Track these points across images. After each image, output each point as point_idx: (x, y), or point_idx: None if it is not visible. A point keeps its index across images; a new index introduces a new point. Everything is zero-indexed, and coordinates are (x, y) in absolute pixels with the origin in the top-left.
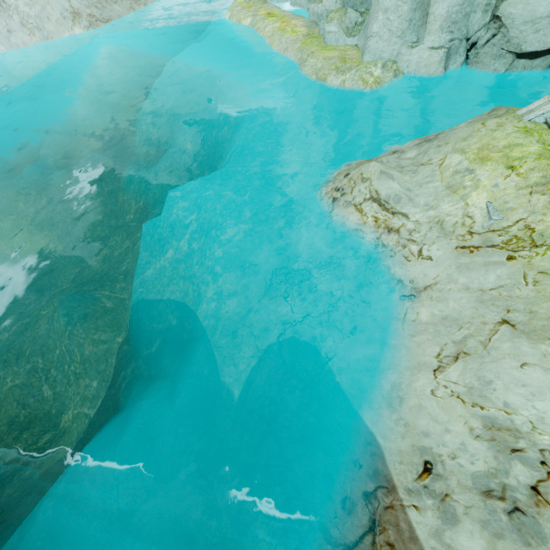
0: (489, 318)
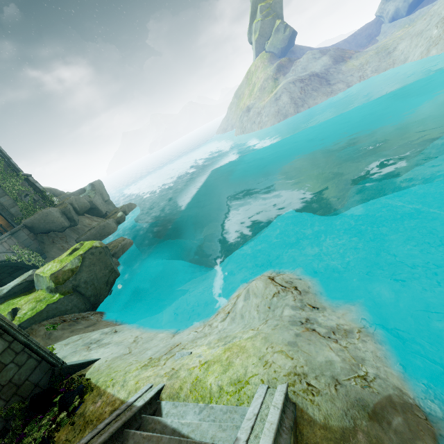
0: (136, 350)
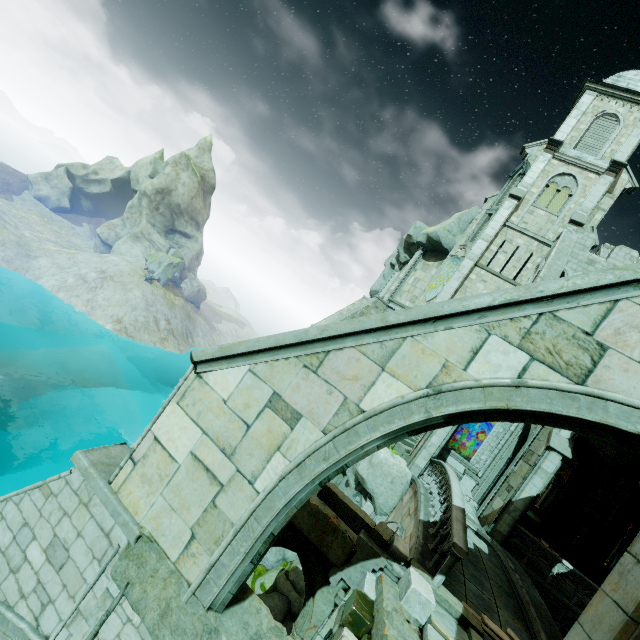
0: None
